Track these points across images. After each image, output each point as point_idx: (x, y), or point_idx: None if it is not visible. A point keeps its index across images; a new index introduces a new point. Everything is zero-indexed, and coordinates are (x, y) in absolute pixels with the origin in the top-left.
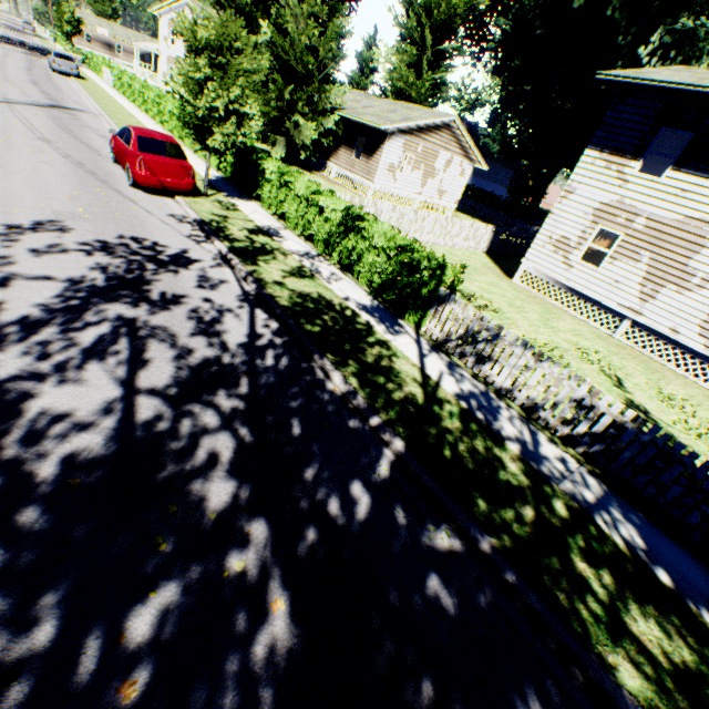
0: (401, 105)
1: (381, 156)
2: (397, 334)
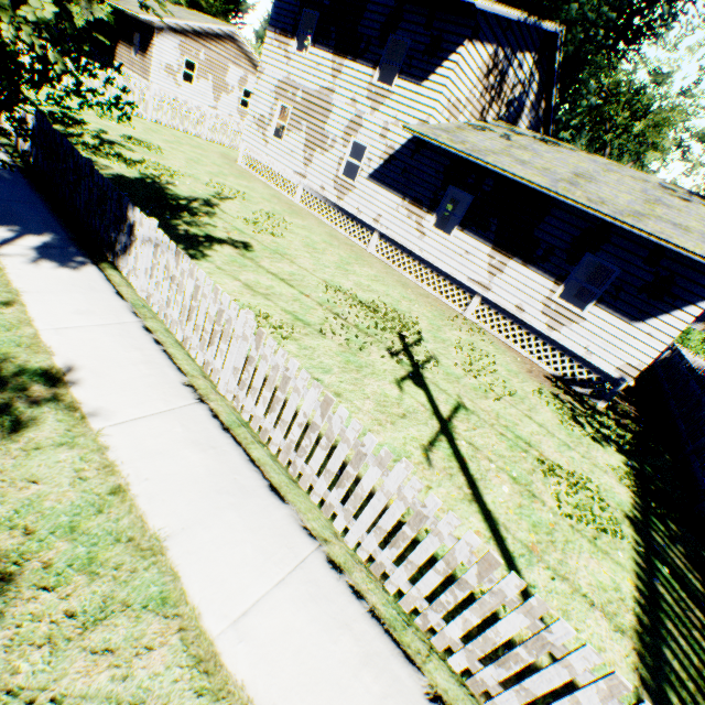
0: (190, 12)
1: (153, 53)
2: None
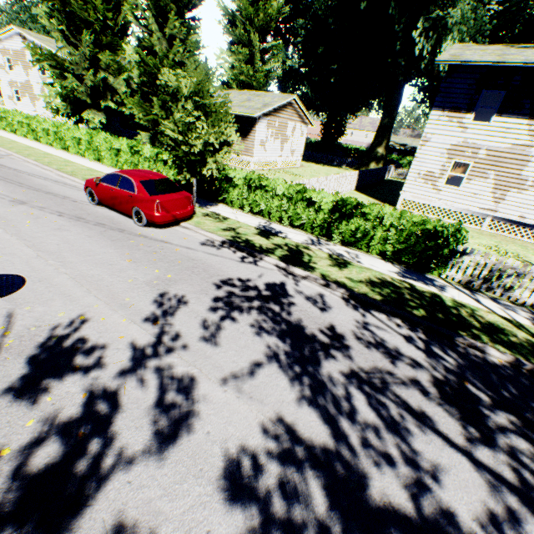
0: (249, 93)
1: (255, 136)
2: (443, 289)
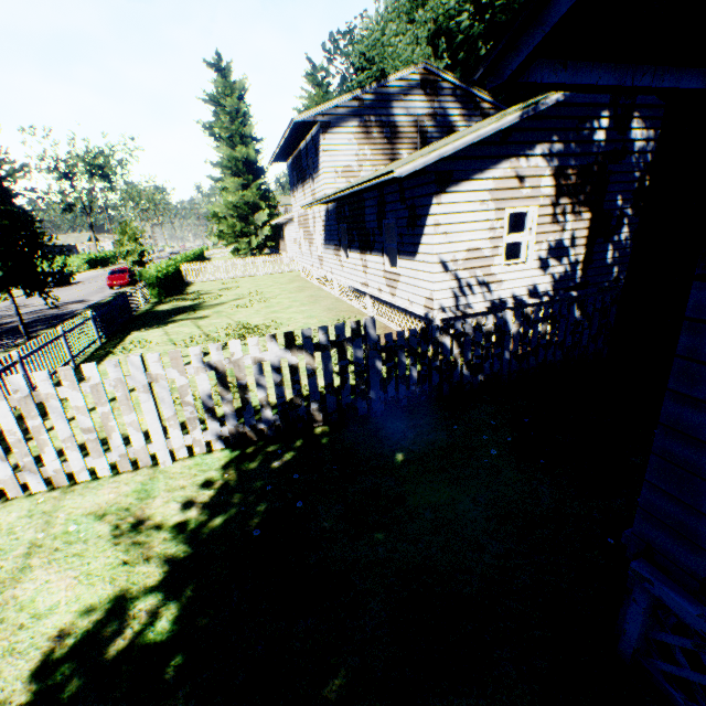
0: None
1: (285, 237)
2: None
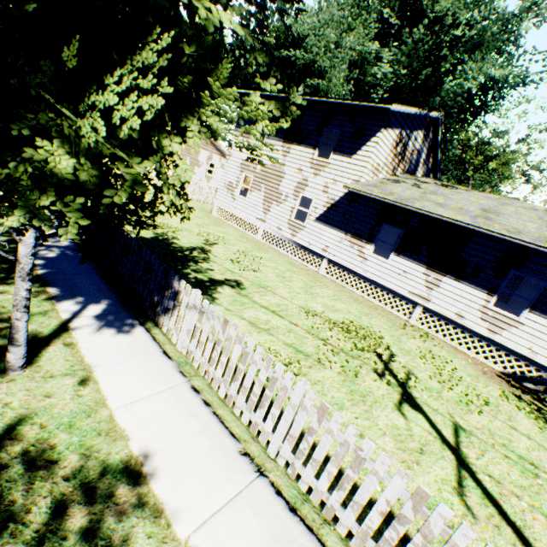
0: None
1: None
2: None
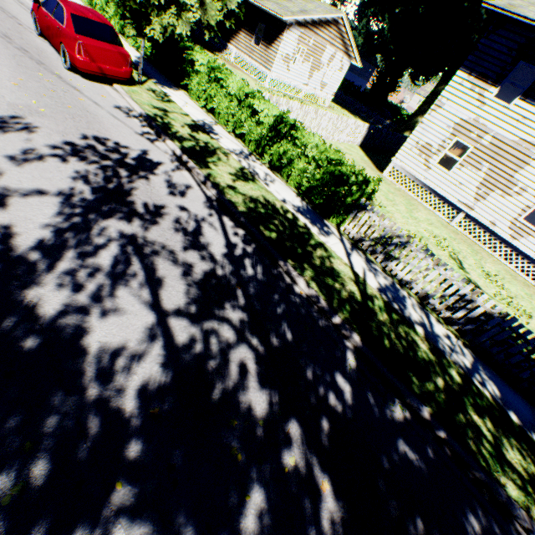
0: None
1: (279, 46)
2: (327, 234)
